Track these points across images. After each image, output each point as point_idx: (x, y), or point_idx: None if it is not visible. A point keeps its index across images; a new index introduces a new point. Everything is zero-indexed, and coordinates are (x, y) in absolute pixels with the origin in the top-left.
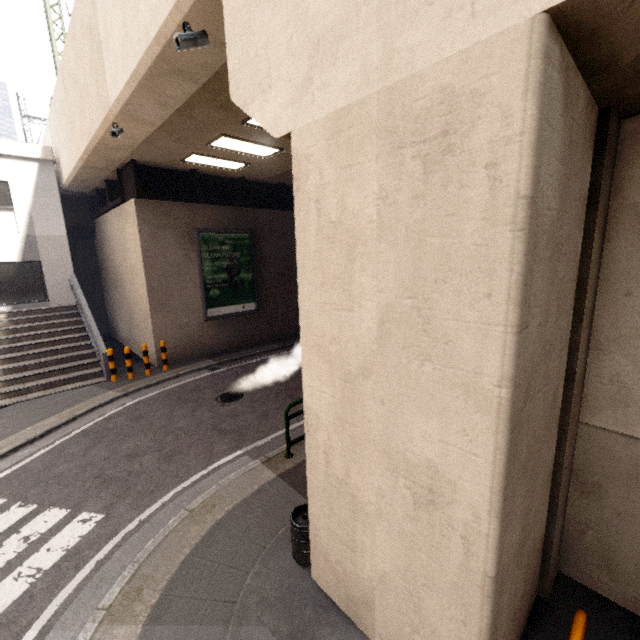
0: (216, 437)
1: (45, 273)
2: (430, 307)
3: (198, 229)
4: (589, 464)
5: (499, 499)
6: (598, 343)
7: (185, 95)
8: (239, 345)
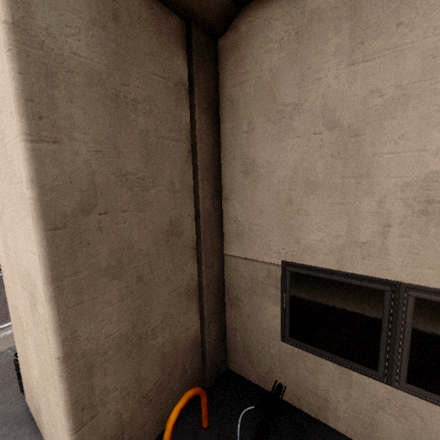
0: None
1: None
2: (3, 136)
3: None
4: (232, 284)
5: (48, 287)
6: (226, 195)
7: None
8: None
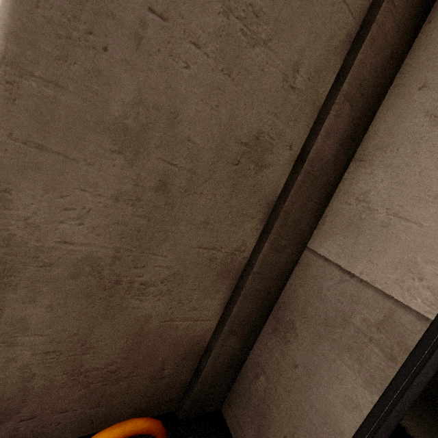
0: None
1: None
2: None
3: None
4: (295, 298)
5: None
6: (364, 153)
7: None
8: None
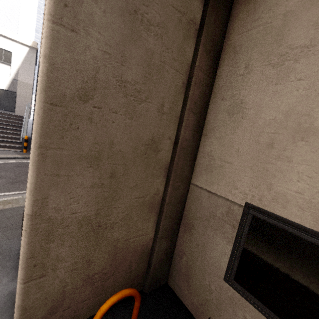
0: None
1: (17, 99)
2: None
3: None
4: (191, 210)
5: (34, 151)
6: (206, 131)
7: None
8: None
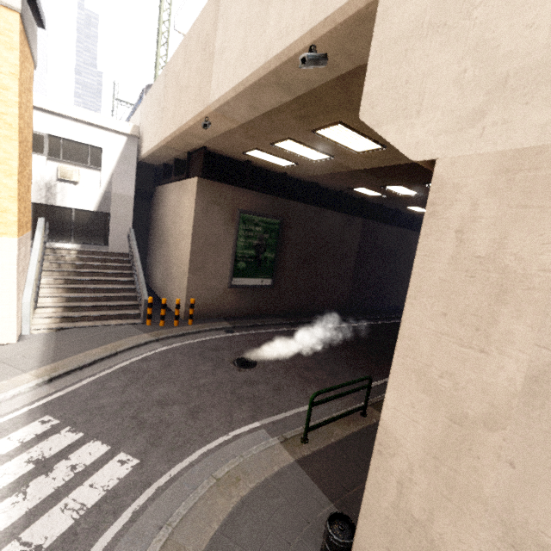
0: (235, 402)
1: (111, 223)
2: None
3: (240, 210)
4: None
5: None
6: None
7: (277, 103)
8: (251, 313)
